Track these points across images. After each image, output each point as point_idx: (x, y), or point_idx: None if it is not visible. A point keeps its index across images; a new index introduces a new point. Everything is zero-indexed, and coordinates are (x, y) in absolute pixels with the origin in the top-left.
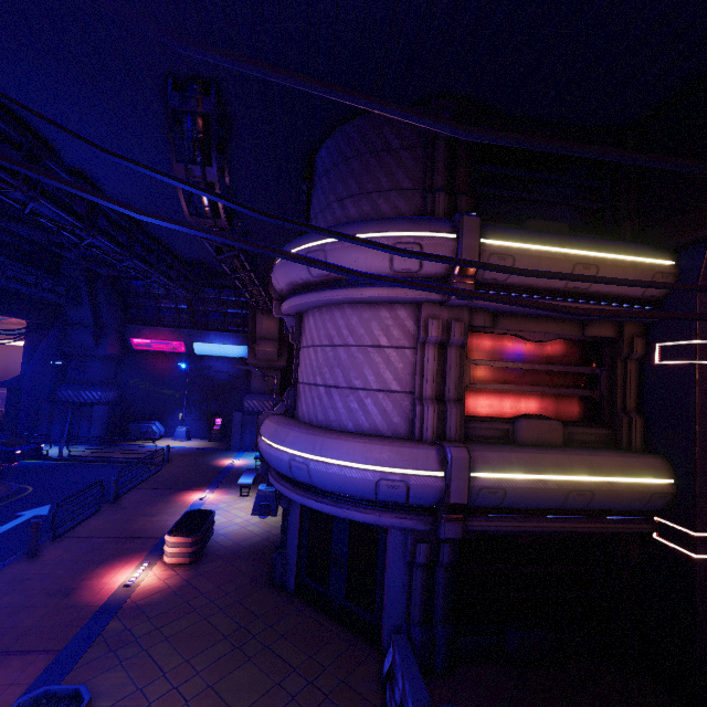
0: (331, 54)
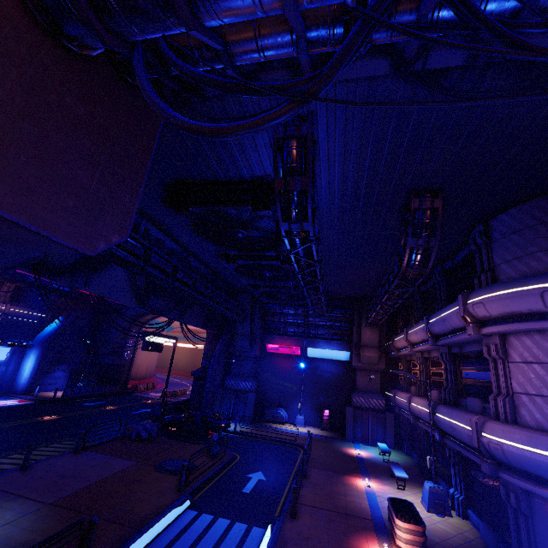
0: (547, 162)
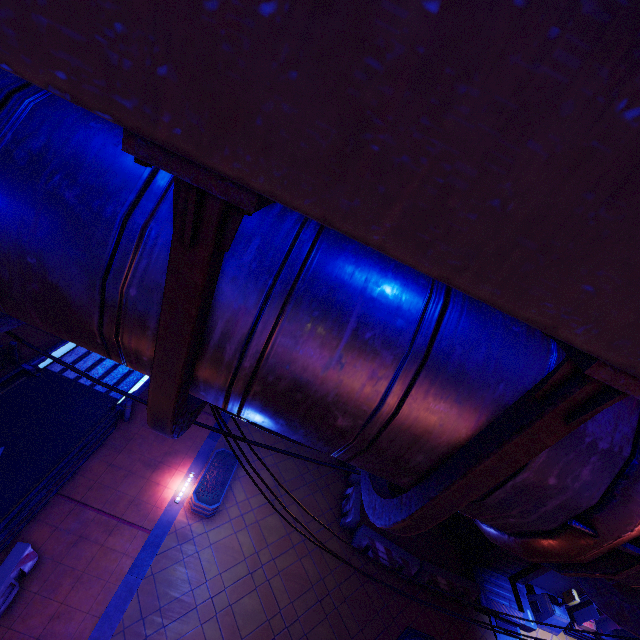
0: None
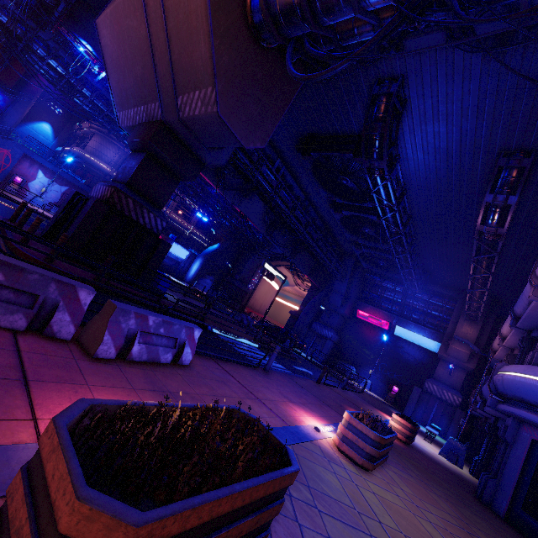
0: None
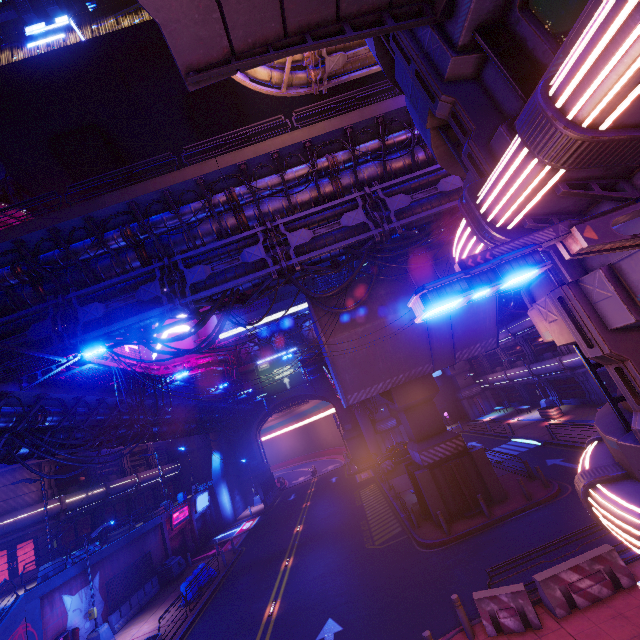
0: None
